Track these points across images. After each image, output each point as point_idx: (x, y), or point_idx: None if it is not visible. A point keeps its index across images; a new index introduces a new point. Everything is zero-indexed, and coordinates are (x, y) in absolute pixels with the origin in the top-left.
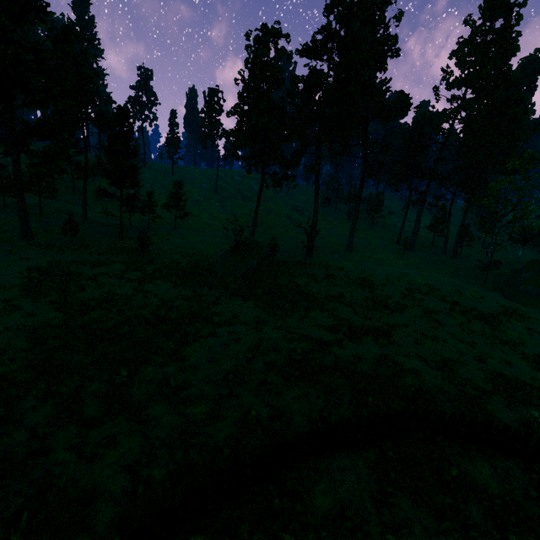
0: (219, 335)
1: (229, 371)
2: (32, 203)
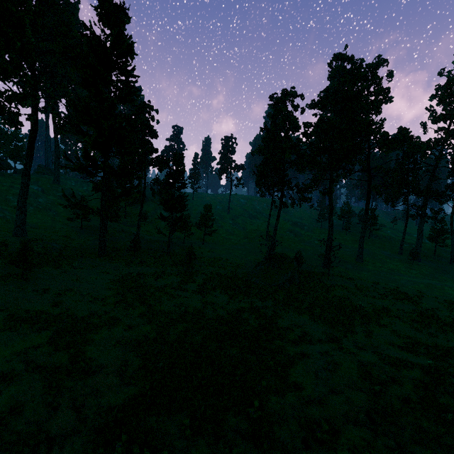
0: (311, 356)
1: (368, 409)
2: (98, 225)
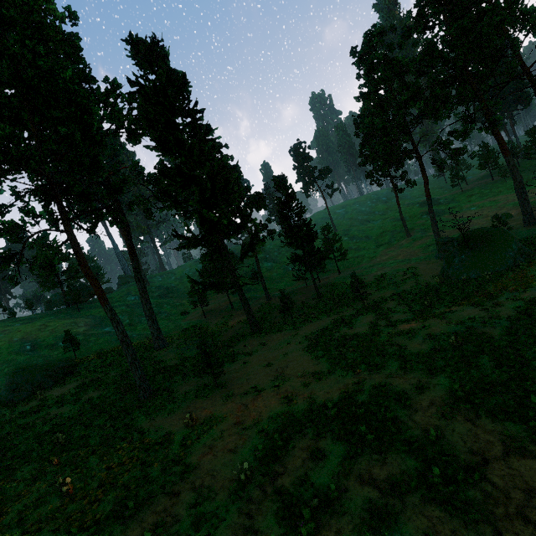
0: None
1: None
2: (216, 306)
